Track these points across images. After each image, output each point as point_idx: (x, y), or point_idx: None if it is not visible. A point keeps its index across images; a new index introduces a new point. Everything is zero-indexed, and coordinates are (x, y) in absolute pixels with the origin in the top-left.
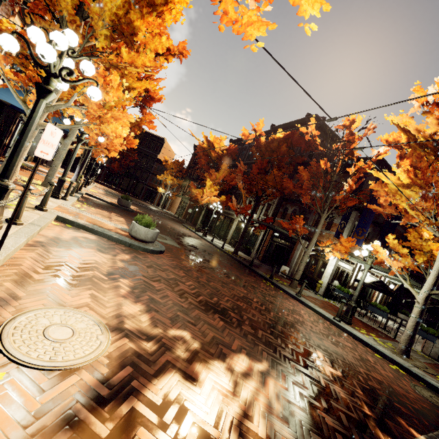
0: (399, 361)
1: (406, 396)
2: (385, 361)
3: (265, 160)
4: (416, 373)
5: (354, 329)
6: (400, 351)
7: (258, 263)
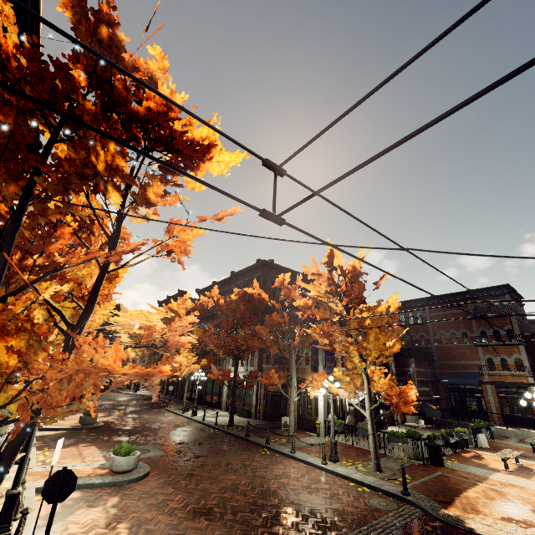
0: (367, 480)
1: (353, 512)
2: (356, 487)
3: (230, 320)
4: (376, 486)
5: (341, 465)
6: (374, 469)
7: (260, 423)
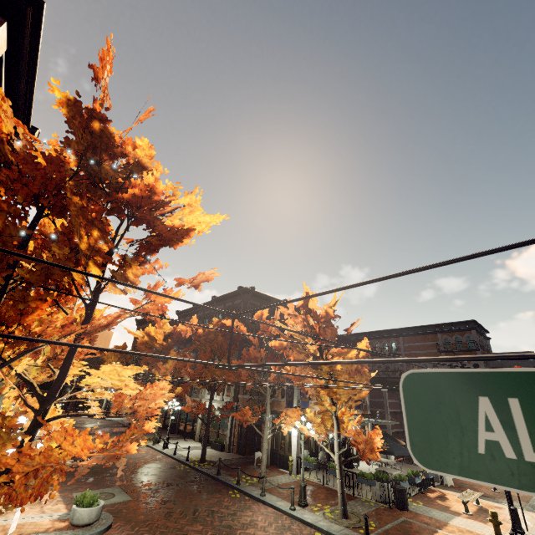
0: (332, 529)
1: None
2: None
3: (208, 351)
4: None
5: (309, 510)
6: (341, 515)
7: (233, 457)
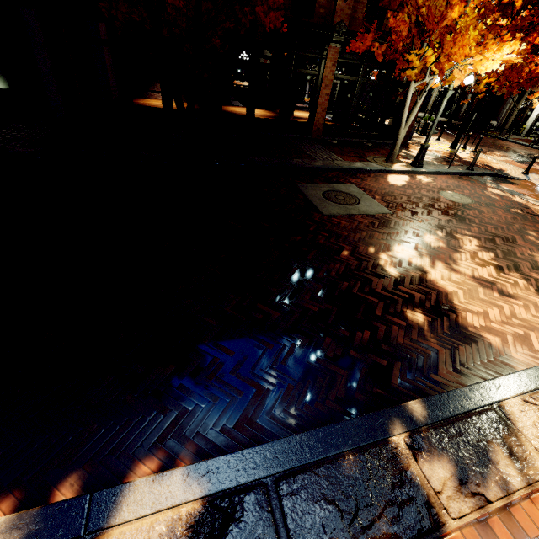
0: None
1: None
2: None
3: None
4: None
5: None
6: None
7: None
